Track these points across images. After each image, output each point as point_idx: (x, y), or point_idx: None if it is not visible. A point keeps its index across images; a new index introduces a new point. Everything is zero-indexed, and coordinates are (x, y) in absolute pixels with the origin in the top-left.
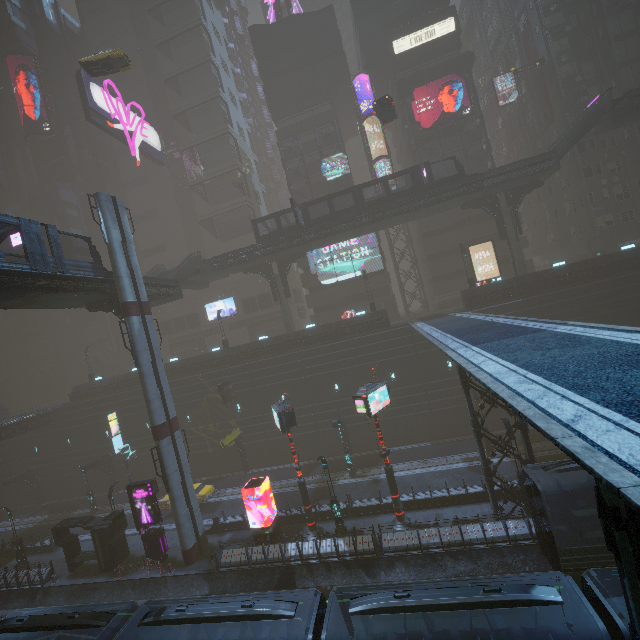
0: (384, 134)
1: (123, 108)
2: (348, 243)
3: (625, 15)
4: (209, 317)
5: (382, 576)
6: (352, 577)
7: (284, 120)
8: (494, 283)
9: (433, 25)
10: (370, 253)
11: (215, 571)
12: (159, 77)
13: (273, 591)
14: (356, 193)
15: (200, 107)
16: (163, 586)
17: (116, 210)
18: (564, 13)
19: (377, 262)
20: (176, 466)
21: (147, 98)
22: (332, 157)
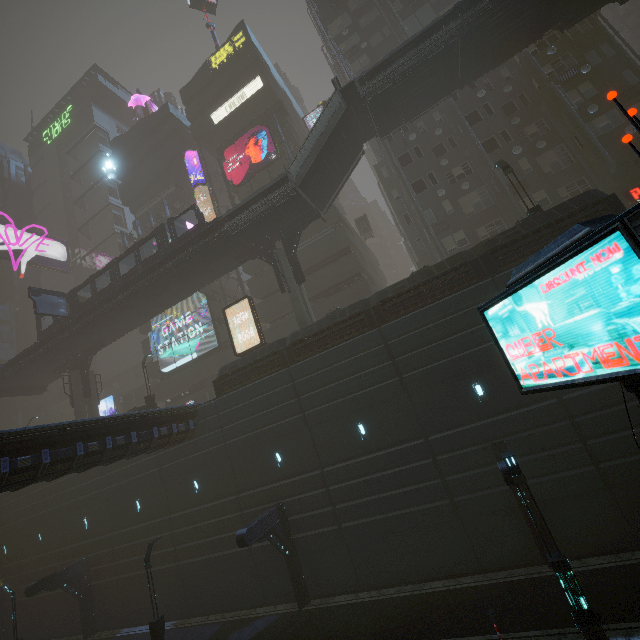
0: (215, 201)
1: (14, 231)
2: (184, 321)
3: (423, 10)
4: None
5: None
6: None
7: (140, 210)
8: (247, 355)
9: (242, 89)
10: (205, 329)
11: None
12: (71, 200)
13: None
14: (112, 268)
15: (98, 216)
16: None
17: None
18: (358, 33)
19: (212, 339)
20: None
21: (63, 219)
22: None
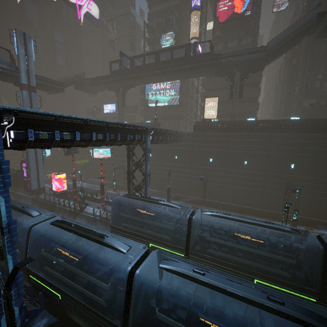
0: (201, 23)
1: None
2: (165, 86)
3: None
4: (104, 111)
5: (77, 219)
6: (69, 216)
7: (153, 7)
8: (210, 121)
9: None
10: (174, 94)
11: (36, 199)
12: None
13: (43, 210)
14: (157, 55)
15: None
16: (22, 198)
17: (24, 39)
18: None
19: (176, 100)
20: (34, 158)
21: None
22: (167, 34)
